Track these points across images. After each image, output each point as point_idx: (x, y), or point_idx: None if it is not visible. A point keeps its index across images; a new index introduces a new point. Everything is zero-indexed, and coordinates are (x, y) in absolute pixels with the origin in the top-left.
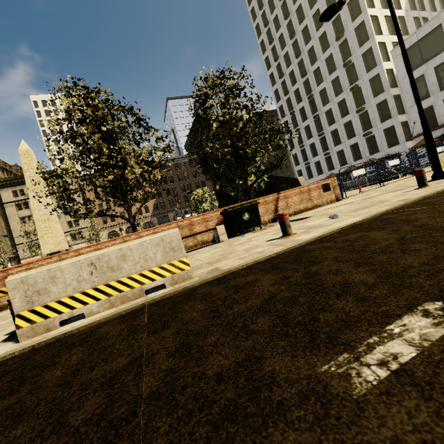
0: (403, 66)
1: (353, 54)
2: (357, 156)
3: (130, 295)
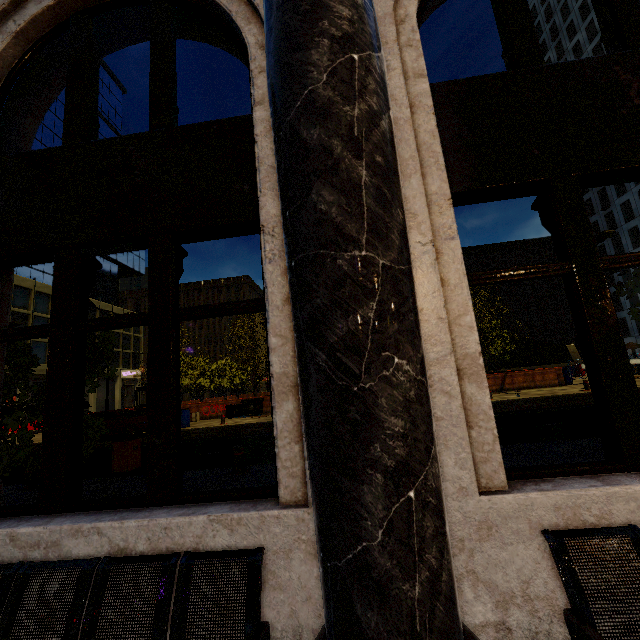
0: None
1: None
2: None
3: None
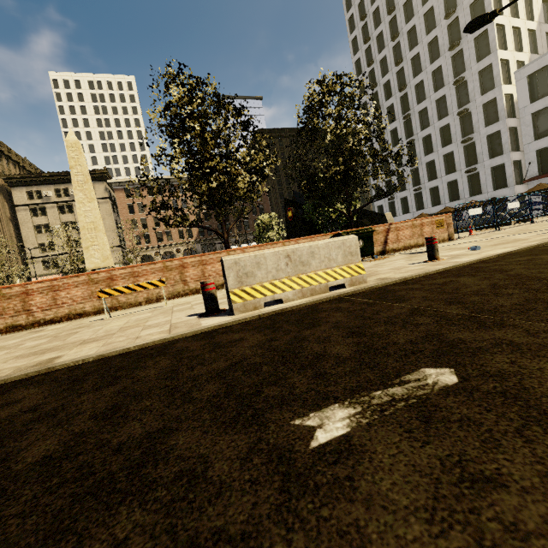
0: (527, 93)
1: (468, 70)
2: (454, 196)
3: (318, 289)
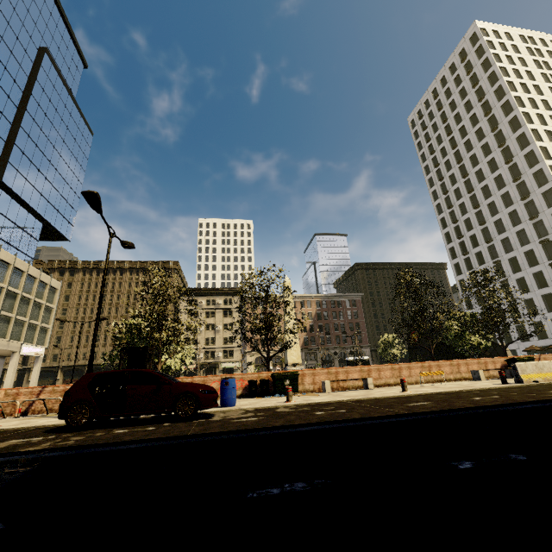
0: None
1: (550, 234)
2: None
3: (549, 379)
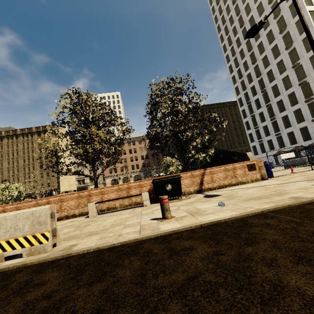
0: None
1: (301, 58)
2: (307, 137)
3: None
